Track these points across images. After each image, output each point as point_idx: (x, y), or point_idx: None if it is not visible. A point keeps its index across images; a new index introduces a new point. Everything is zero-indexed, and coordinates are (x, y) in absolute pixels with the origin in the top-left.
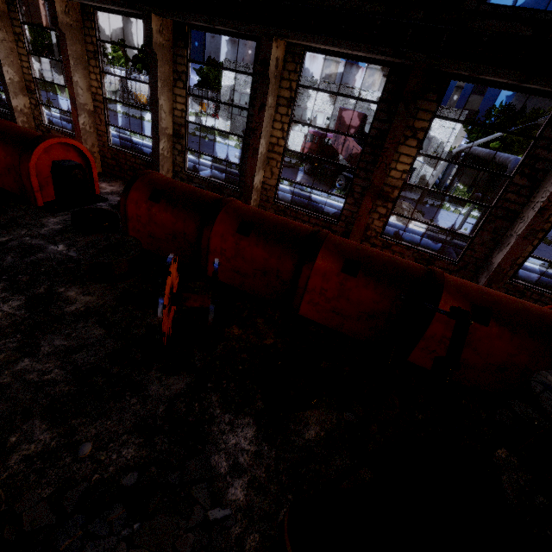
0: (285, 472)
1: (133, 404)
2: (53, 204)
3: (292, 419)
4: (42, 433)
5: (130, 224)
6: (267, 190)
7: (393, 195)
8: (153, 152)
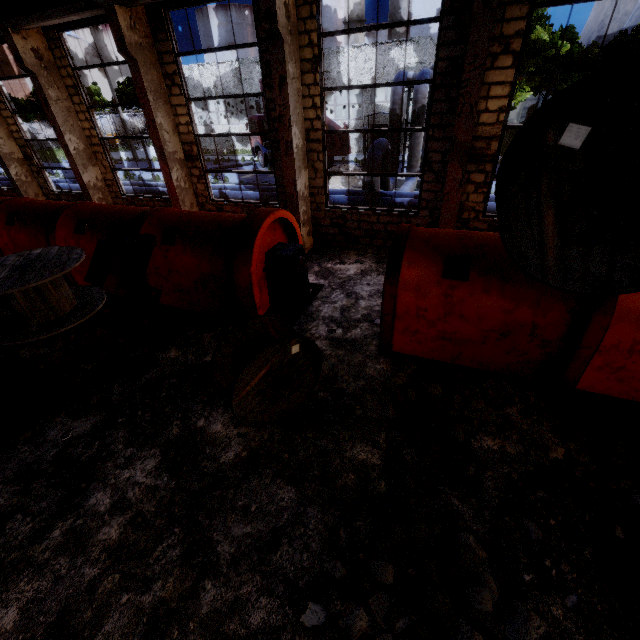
0: None
1: None
2: None
3: None
4: None
5: None
6: (111, 186)
7: (194, 152)
8: (10, 180)
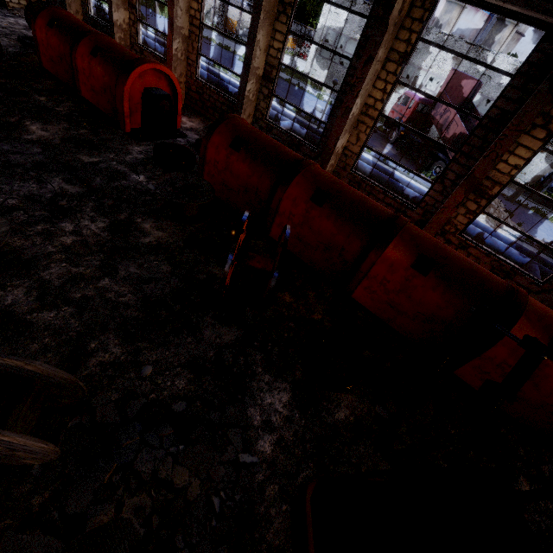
0: (311, 442)
1: (188, 343)
2: (138, 132)
3: (326, 397)
4: (115, 347)
5: (206, 168)
6: (347, 156)
7: (492, 191)
8: (239, 92)
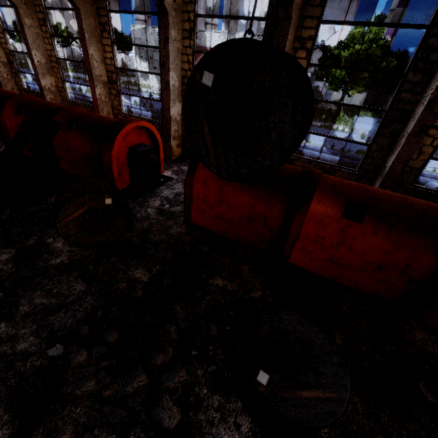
0: None
1: None
2: None
3: None
4: None
5: None
6: (61, 91)
7: (114, 78)
8: None
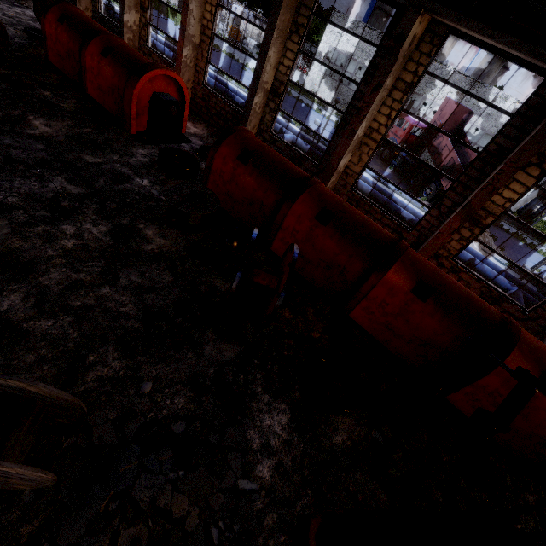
0: (309, 467)
1: (189, 358)
2: (142, 134)
3: (324, 419)
4: (114, 360)
5: (211, 177)
6: (348, 175)
7: (486, 221)
8: (246, 104)
